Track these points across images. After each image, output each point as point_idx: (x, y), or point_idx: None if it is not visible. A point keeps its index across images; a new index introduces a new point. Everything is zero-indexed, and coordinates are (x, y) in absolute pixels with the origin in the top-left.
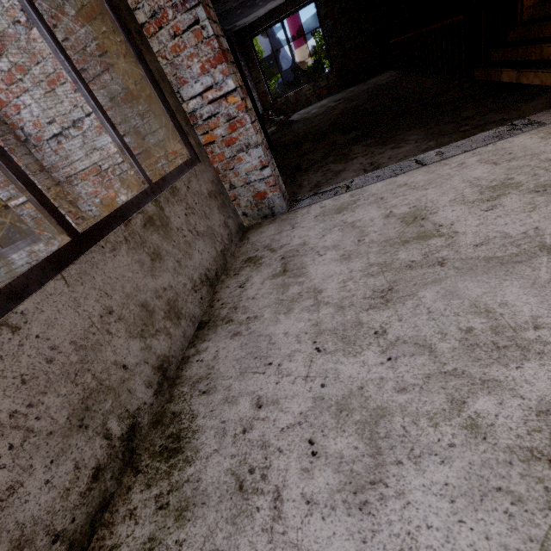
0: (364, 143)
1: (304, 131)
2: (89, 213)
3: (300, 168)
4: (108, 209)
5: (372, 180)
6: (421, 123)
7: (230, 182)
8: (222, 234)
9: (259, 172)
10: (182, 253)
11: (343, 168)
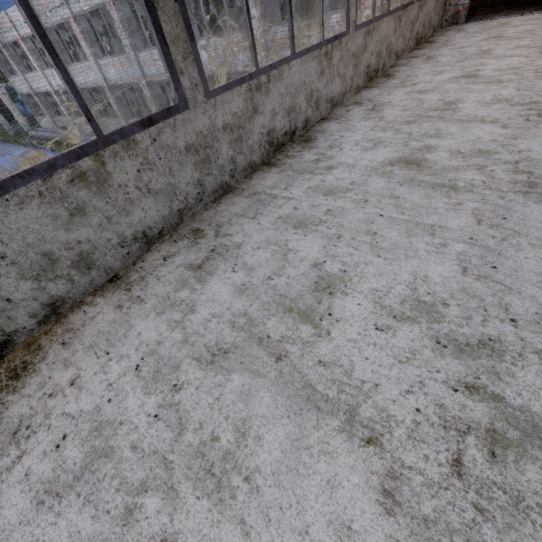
0: (511, 9)
1: (484, 2)
2: (385, 2)
3: (474, 14)
4: (394, 2)
5: (502, 18)
6: (541, 5)
7: (450, 2)
8: (439, 21)
9: (463, 1)
10: (435, 14)
11: (494, 15)
